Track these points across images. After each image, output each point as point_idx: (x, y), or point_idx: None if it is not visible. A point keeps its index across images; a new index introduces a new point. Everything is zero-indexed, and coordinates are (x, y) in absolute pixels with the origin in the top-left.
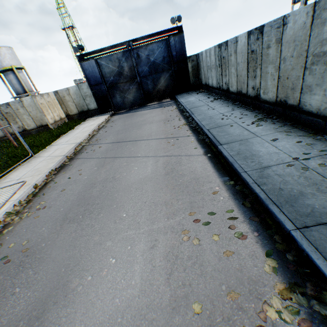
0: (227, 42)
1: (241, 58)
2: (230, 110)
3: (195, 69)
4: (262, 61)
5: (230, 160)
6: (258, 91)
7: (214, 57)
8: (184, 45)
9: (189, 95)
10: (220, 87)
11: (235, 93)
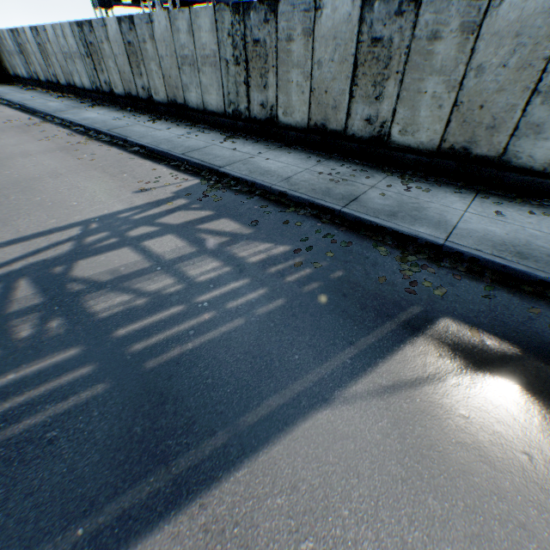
0: (18, 30)
1: (36, 49)
2: (43, 95)
3: None
4: (49, 53)
5: (33, 108)
6: (58, 78)
7: (12, 43)
8: None
9: None
10: (33, 78)
11: (46, 83)
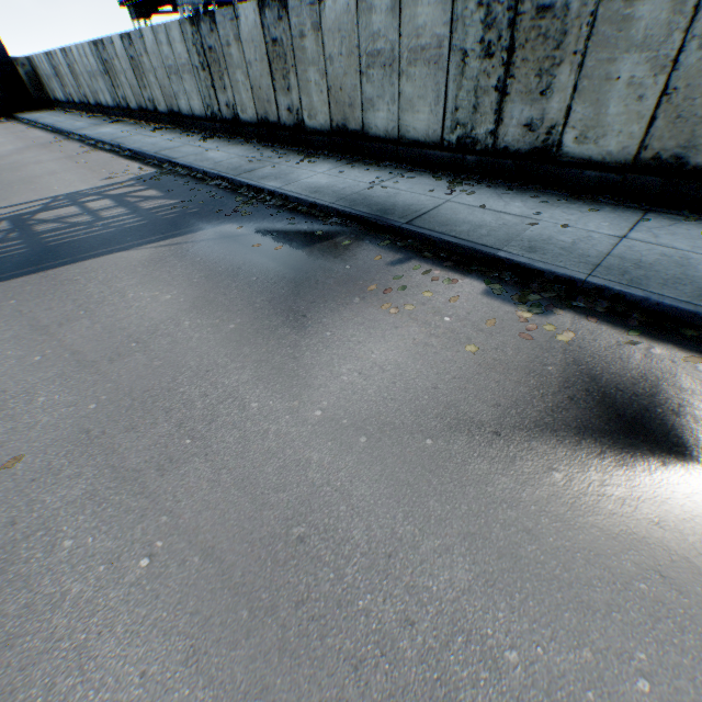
0: (52, 53)
1: (67, 70)
2: (77, 117)
3: (35, 78)
4: (78, 74)
5: (61, 128)
6: (88, 99)
7: (49, 66)
8: (0, 40)
9: (37, 113)
10: (69, 100)
11: (81, 104)
